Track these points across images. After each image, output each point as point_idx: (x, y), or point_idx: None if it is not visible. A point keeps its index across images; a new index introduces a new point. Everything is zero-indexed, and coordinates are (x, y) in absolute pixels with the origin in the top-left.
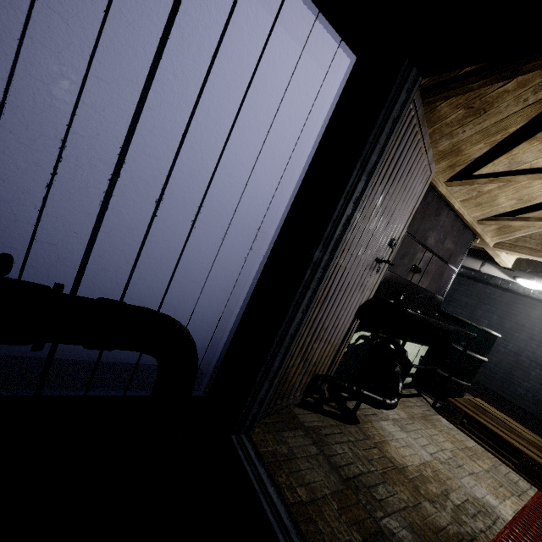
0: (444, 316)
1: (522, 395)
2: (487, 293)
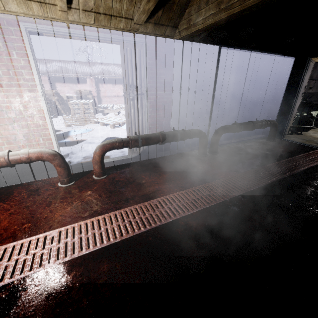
0: None
1: None
2: None
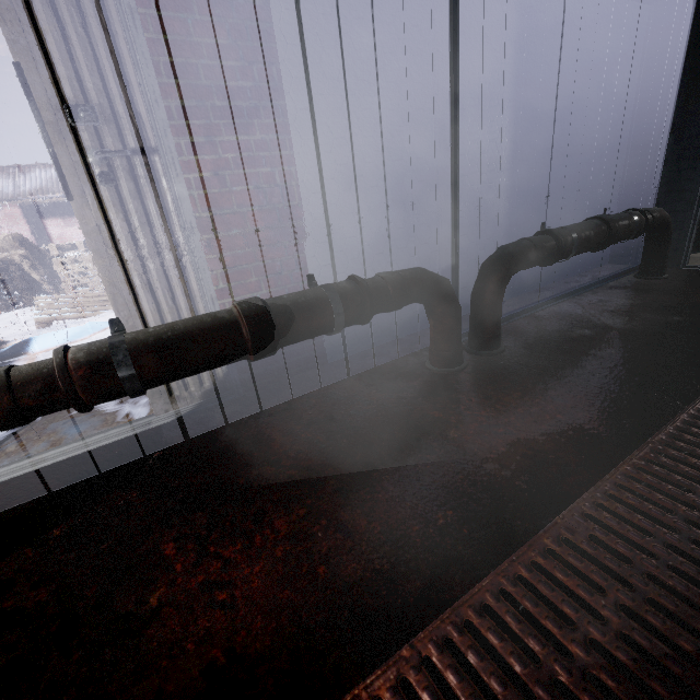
0: None
1: None
2: None
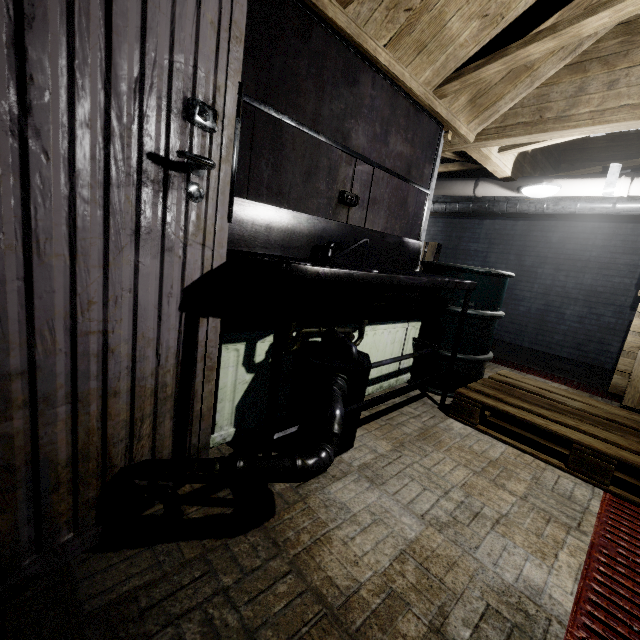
0: (430, 270)
1: (560, 343)
2: (497, 230)
